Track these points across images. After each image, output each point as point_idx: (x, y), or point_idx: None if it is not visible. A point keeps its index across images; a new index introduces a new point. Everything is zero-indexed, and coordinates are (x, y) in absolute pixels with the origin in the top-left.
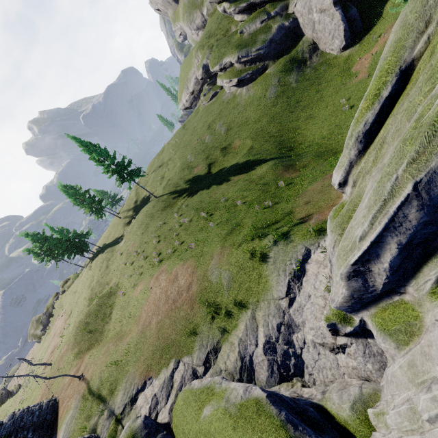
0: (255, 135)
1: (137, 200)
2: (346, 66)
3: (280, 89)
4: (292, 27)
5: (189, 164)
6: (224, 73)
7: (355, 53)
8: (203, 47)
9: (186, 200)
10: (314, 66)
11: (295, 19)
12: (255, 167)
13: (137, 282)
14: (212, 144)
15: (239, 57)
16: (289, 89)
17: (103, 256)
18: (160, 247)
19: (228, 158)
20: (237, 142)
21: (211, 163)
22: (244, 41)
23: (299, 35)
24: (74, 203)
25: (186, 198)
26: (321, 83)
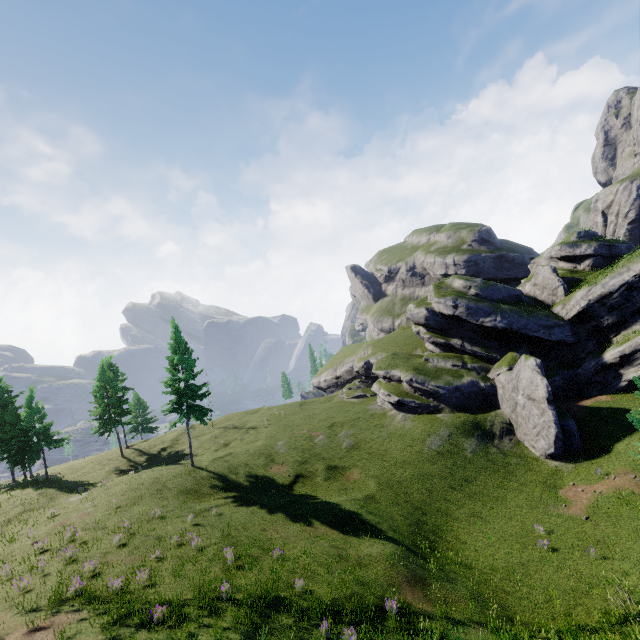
0: (386, 482)
1: (169, 448)
2: (551, 480)
3: (447, 446)
4: (487, 391)
5: (273, 453)
6: (387, 383)
7: (567, 472)
8: (378, 346)
9: (226, 504)
10: (503, 450)
11: (494, 386)
12: (362, 534)
13: (0, 606)
14: (321, 450)
15: (412, 379)
16: (460, 454)
17: (29, 496)
18: (113, 559)
19: (330, 486)
20: (355, 472)
21: (302, 476)
22: (426, 369)
23: (493, 404)
24: (96, 390)
25: (230, 500)
26: (509, 479)
